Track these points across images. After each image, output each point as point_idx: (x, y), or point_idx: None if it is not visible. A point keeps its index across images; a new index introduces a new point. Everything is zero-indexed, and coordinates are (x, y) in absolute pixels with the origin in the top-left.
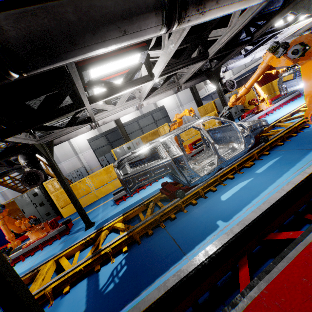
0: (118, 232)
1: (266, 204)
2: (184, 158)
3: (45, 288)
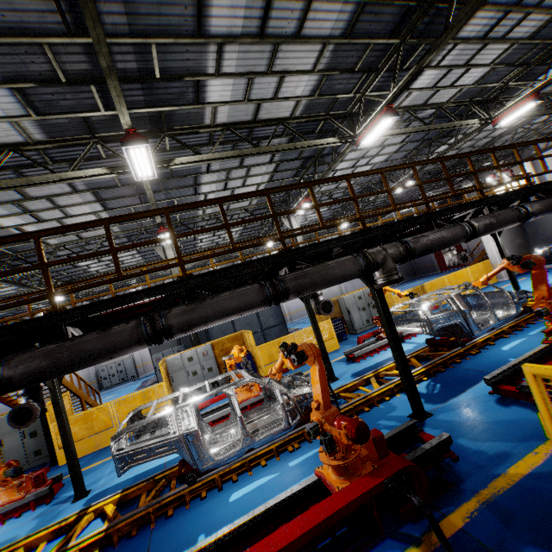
0: (105, 519)
1: (227, 528)
2: (197, 434)
3: None
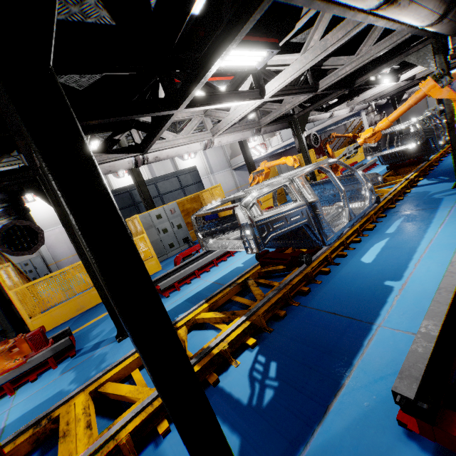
0: (206, 327)
1: None
2: (319, 204)
3: (113, 436)
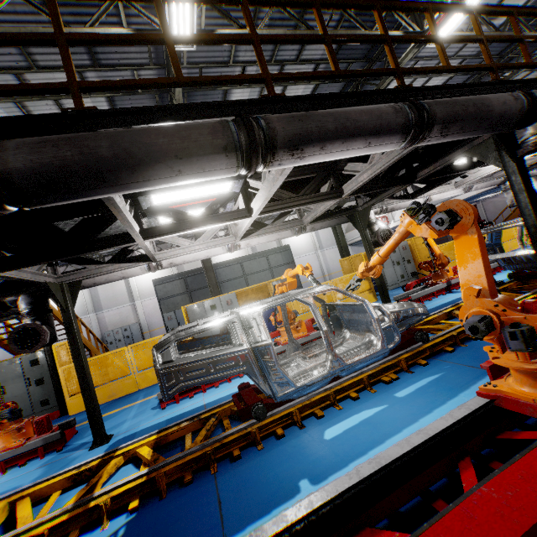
0: (139, 465)
1: (372, 465)
2: (271, 349)
3: None
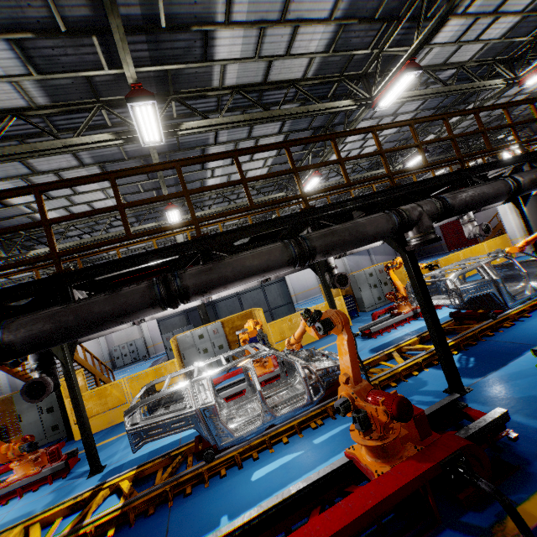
0: (121, 495)
1: (254, 511)
2: (215, 409)
3: None
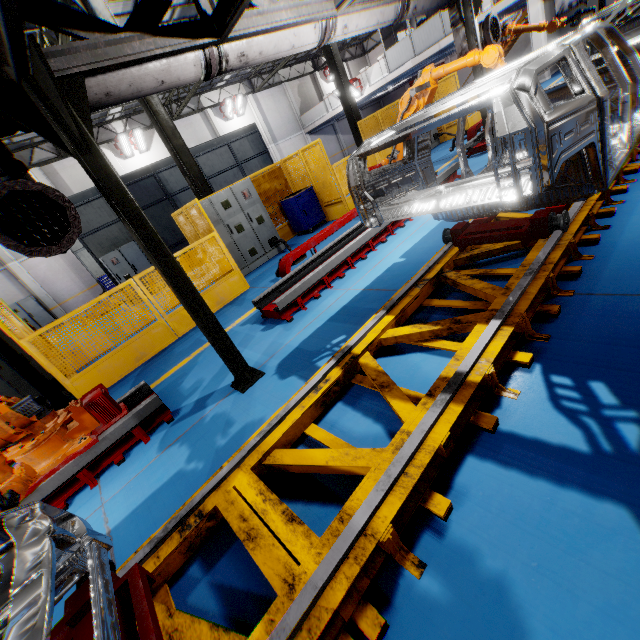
0: (401, 351)
1: None
2: (607, 105)
3: (362, 532)
